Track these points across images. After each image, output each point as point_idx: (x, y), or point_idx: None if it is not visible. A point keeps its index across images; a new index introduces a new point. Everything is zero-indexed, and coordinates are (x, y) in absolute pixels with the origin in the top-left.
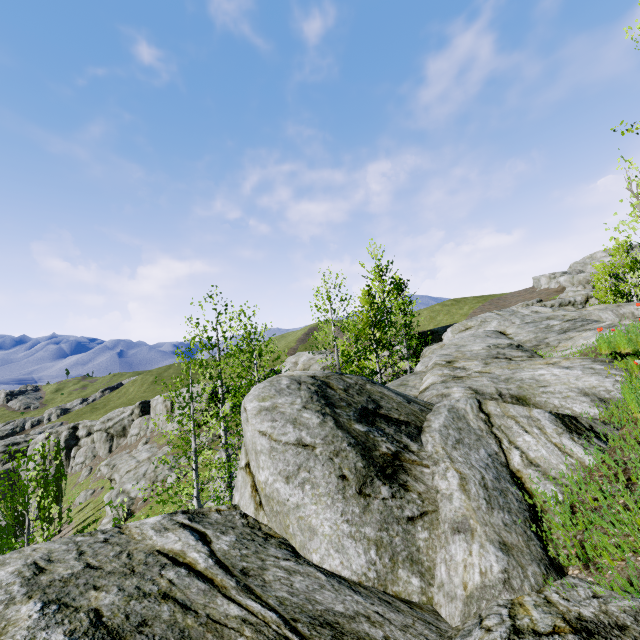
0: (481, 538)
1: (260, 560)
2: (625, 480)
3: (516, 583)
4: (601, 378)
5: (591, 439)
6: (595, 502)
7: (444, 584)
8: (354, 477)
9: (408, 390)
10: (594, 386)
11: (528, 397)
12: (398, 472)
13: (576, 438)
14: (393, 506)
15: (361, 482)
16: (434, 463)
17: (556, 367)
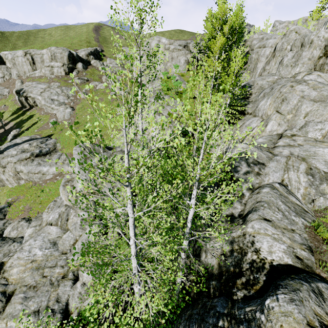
0: None
1: None
2: None
3: None
4: None
5: None
6: None
7: None
8: None
9: None
10: None
11: None
12: None
13: None
14: None
15: None
16: None
17: None
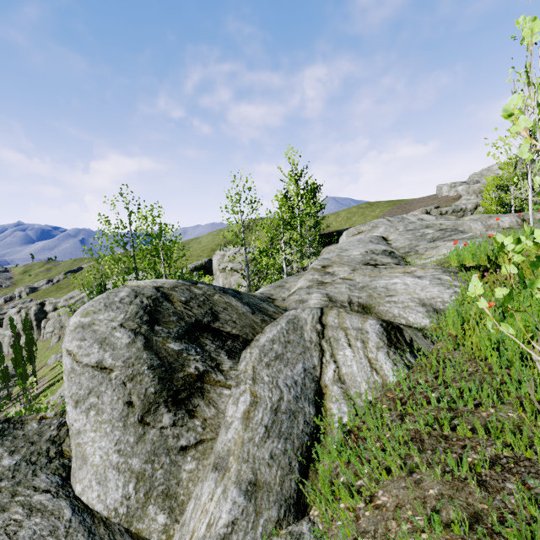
0: (229, 481)
1: (11, 496)
2: (403, 410)
3: (236, 538)
4: (443, 289)
5: (405, 354)
6: (368, 432)
7: (185, 524)
8: (140, 404)
9: (281, 292)
10: (433, 297)
11: (373, 306)
12: (193, 396)
13: (392, 353)
14: (169, 435)
15: (146, 409)
16: (236, 384)
17: (410, 276)
